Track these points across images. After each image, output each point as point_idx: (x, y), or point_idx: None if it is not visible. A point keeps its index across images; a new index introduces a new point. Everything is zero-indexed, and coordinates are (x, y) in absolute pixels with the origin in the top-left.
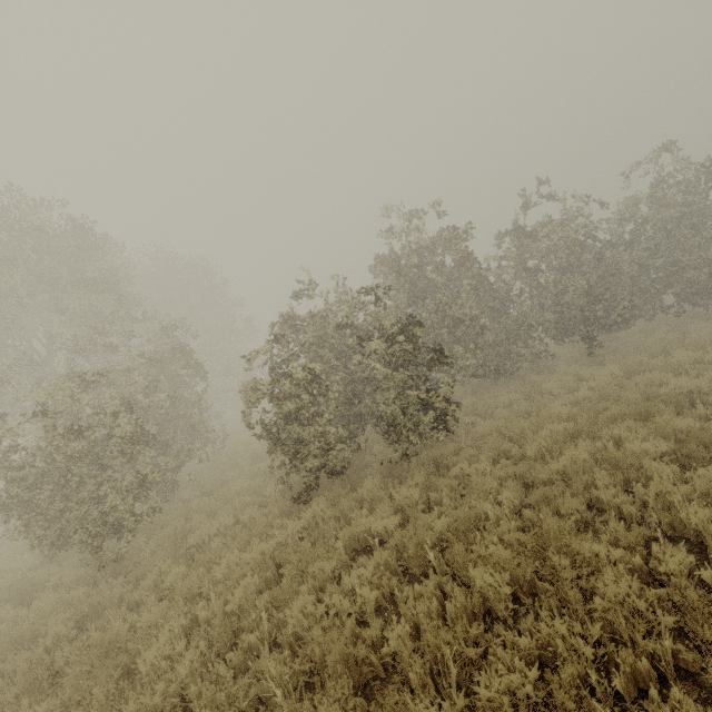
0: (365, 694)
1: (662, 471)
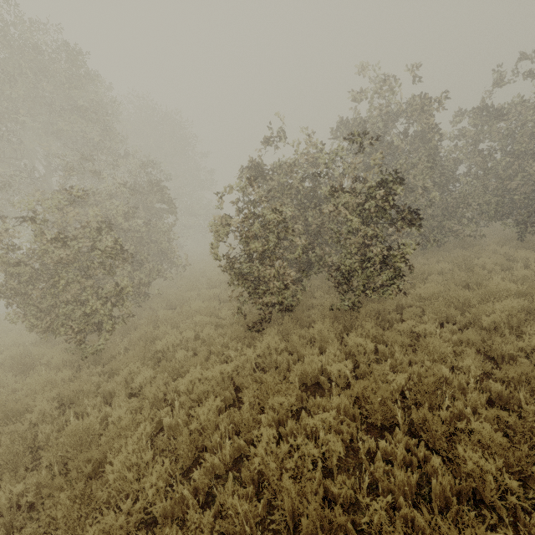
0: None
1: None
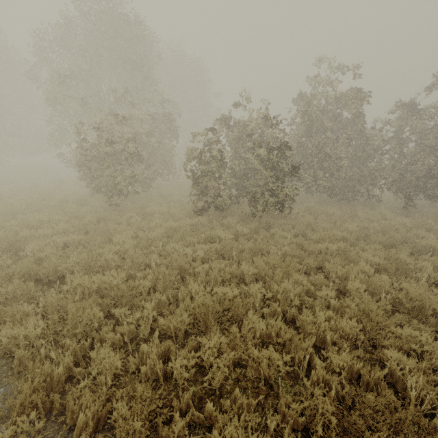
0: (183, 280)
1: (364, 268)
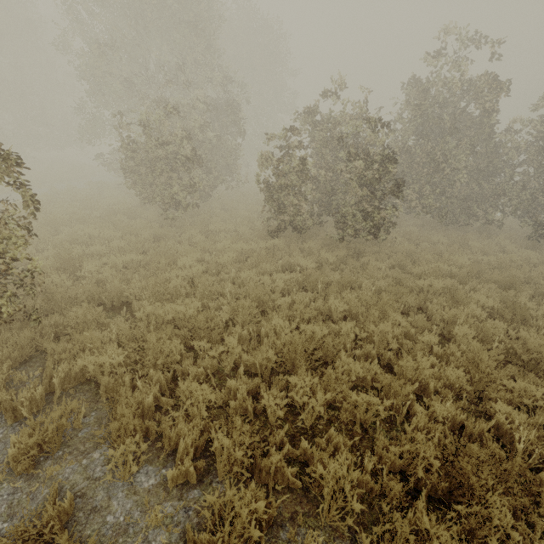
0: (261, 313)
1: (475, 312)
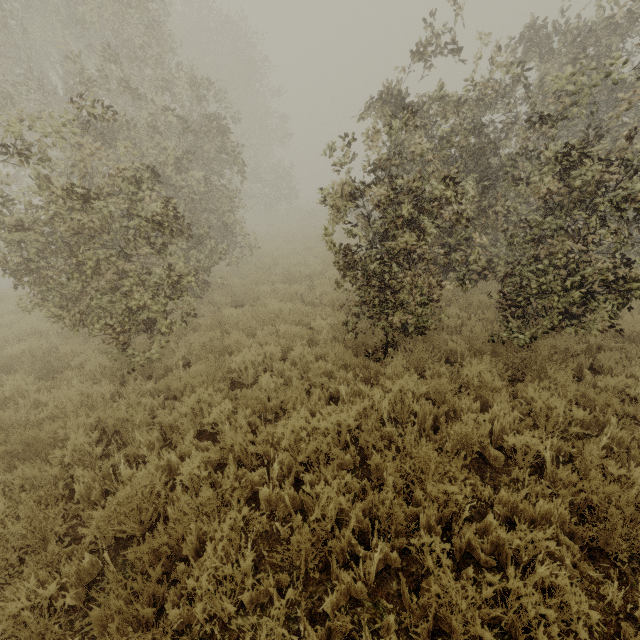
0: None
1: None
